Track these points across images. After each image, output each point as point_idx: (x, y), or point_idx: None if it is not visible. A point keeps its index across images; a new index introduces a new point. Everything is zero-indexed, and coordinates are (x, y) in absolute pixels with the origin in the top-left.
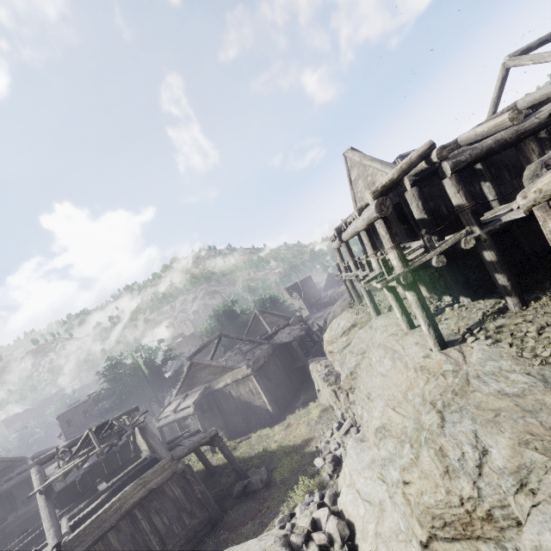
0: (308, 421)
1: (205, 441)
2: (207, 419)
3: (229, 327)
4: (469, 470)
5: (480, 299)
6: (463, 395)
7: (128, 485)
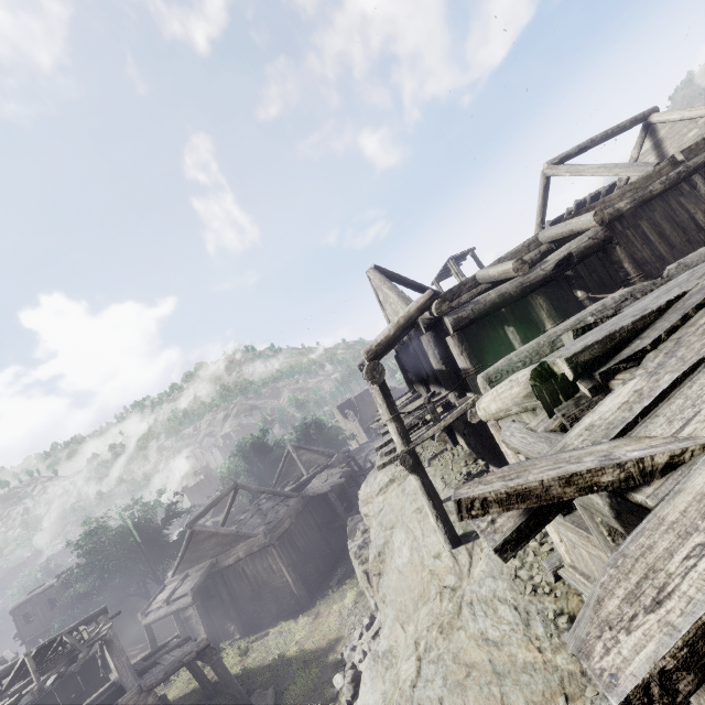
0: (341, 609)
1: (189, 658)
2: (215, 608)
3: (259, 466)
4: None
5: None
6: (448, 634)
7: None
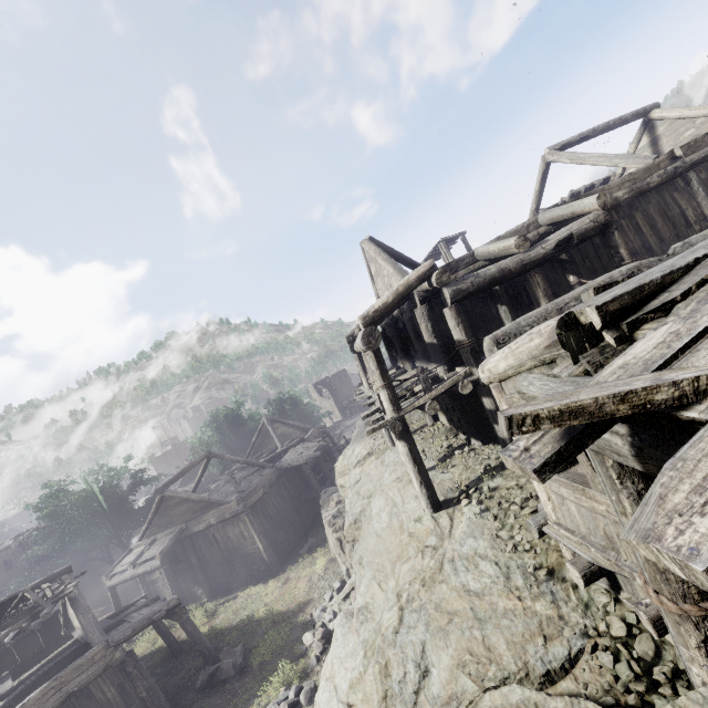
0: (311, 575)
1: (159, 616)
2: (182, 572)
3: (231, 437)
4: (407, 697)
5: (492, 442)
6: (430, 587)
7: (35, 691)
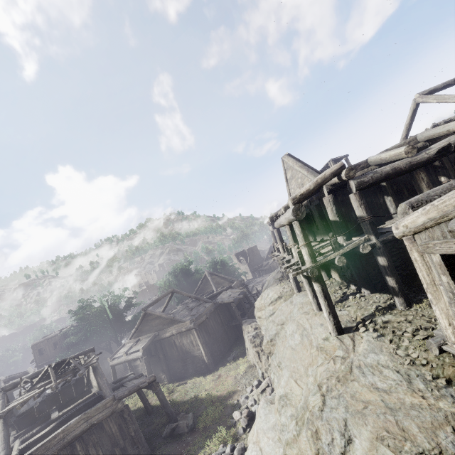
0: (235, 375)
1: (144, 385)
2: (153, 362)
3: (184, 283)
4: None
5: (378, 292)
6: (344, 383)
7: (73, 419)
